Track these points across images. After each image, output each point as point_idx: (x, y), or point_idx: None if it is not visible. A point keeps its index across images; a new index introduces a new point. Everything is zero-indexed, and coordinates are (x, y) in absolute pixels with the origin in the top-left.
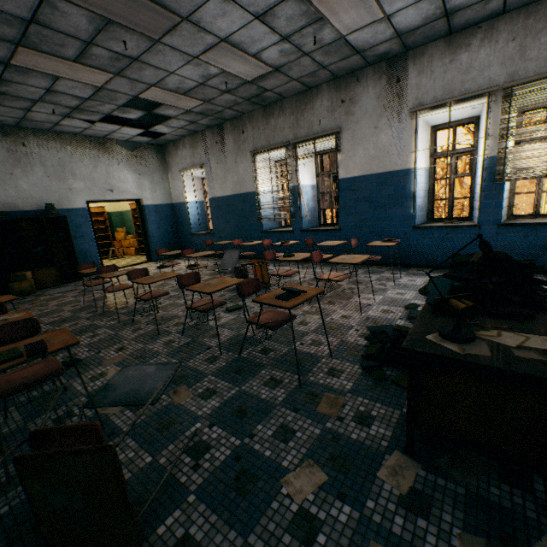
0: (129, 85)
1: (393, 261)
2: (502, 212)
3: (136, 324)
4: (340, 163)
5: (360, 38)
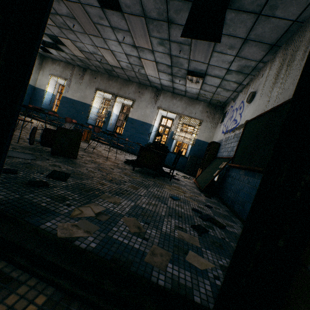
0: (59, 32)
1: (137, 154)
2: (171, 148)
3: (26, 129)
4: (131, 111)
5: (151, 78)
